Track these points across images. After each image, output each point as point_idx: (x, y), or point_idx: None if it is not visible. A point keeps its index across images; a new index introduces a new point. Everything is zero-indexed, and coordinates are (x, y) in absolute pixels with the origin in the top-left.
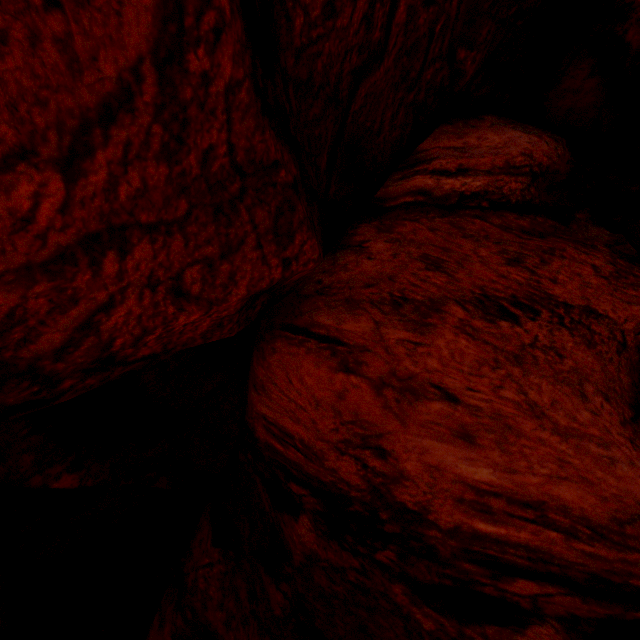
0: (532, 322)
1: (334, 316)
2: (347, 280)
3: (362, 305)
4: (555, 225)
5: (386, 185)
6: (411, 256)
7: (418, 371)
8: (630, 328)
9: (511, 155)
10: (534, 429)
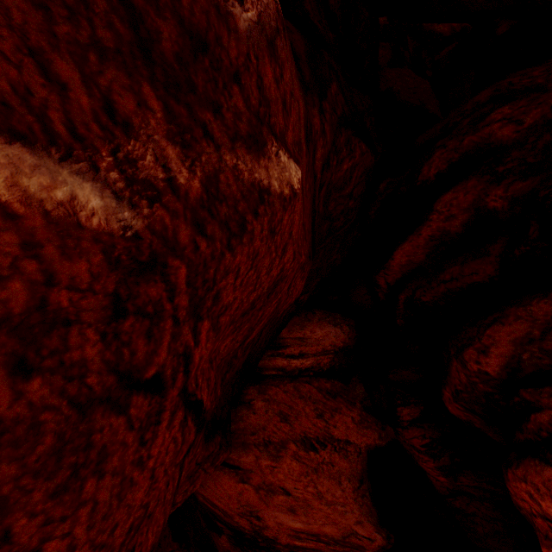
0: (323, 450)
1: (237, 453)
2: (243, 428)
3: (250, 446)
4: (342, 385)
5: (263, 358)
6: (274, 411)
7: (275, 480)
8: (363, 445)
9: (325, 345)
10: (318, 504)
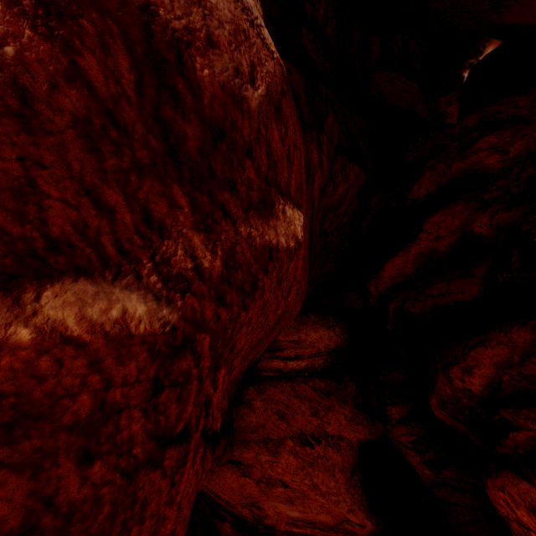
0: (318, 446)
1: (239, 449)
2: (244, 426)
3: (251, 443)
4: (335, 384)
5: (261, 360)
6: (272, 410)
7: (274, 474)
8: (355, 440)
9: (319, 347)
10: (314, 495)
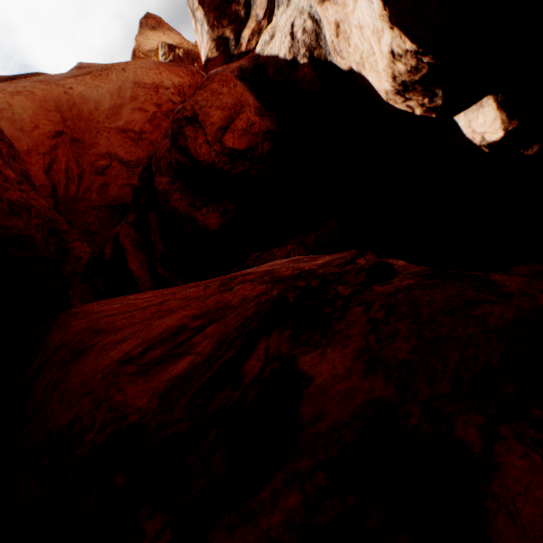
0: None
1: None
2: None
3: None
4: None
5: None
6: None
7: None
8: None
9: None
10: None
